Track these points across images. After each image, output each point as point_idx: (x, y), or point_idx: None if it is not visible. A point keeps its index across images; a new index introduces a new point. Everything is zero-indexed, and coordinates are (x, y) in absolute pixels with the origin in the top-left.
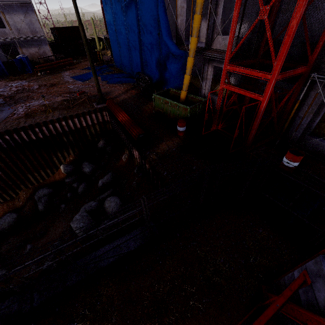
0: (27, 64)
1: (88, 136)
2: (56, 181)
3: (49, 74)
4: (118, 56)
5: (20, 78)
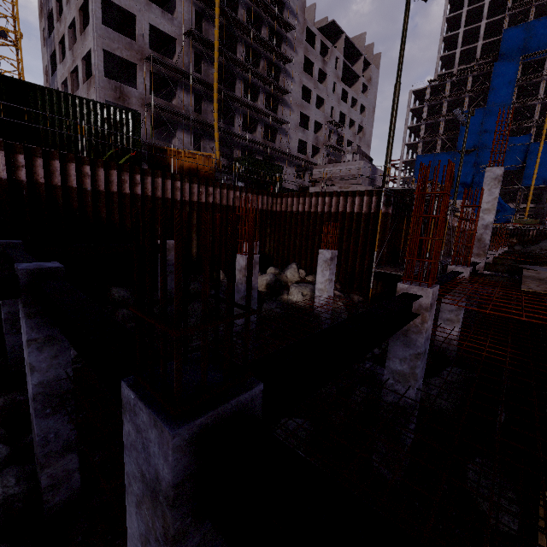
0: None
1: None
2: None
3: None
4: None
5: None
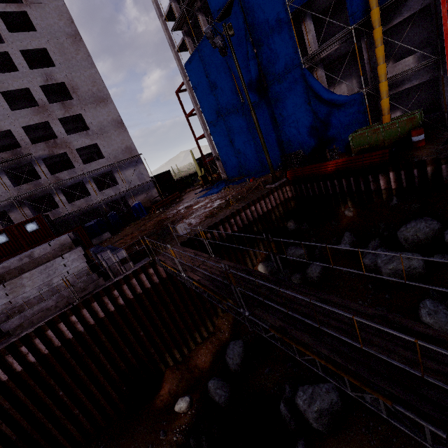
0: (142, 208)
1: (273, 222)
2: None
3: (168, 208)
4: (234, 165)
5: (144, 219)
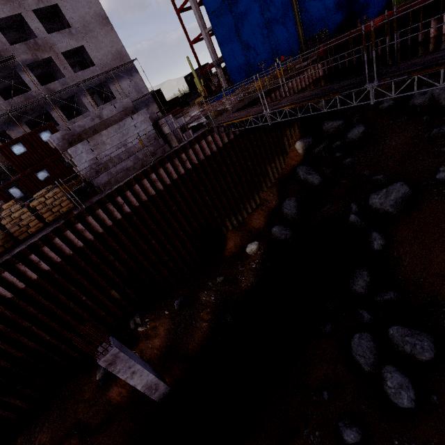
0: None
1: None
2: (294, 167)
3: None
4: (242, 67)
5: None
